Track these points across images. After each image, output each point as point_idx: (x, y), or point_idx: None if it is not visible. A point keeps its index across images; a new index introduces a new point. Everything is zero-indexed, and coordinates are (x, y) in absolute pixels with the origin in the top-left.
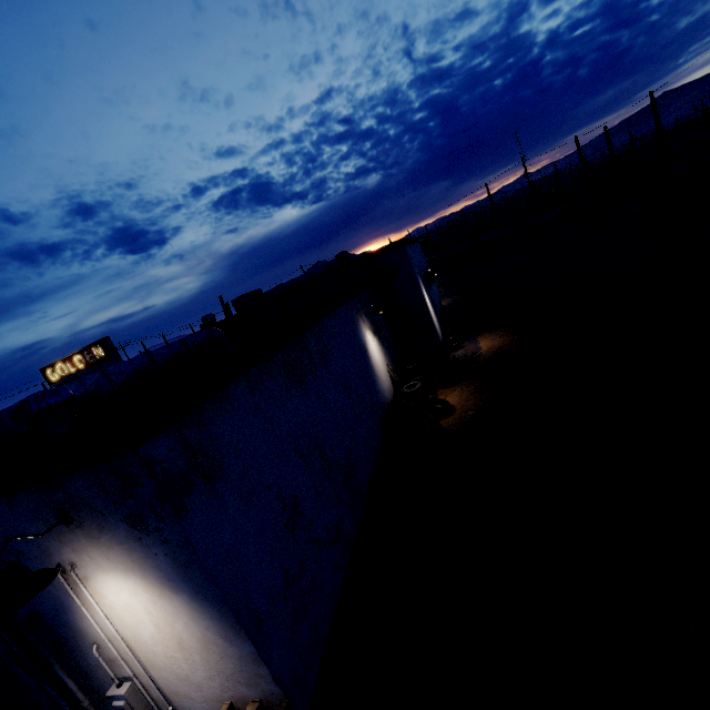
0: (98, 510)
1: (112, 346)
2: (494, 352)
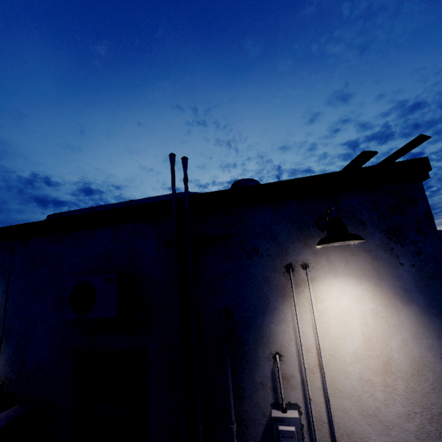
0: (360, 221)
1: None
2: None
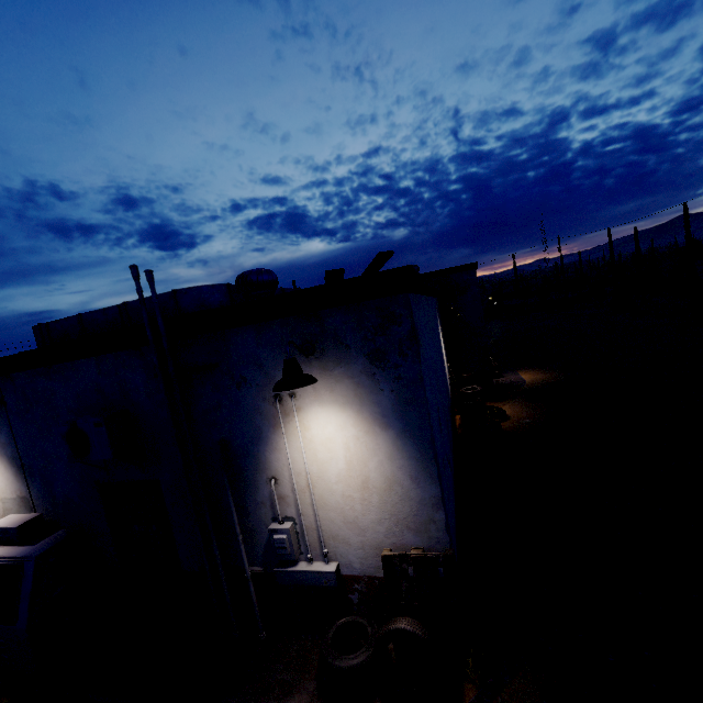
0: (345, 344)
1: None
2: (539, 382)
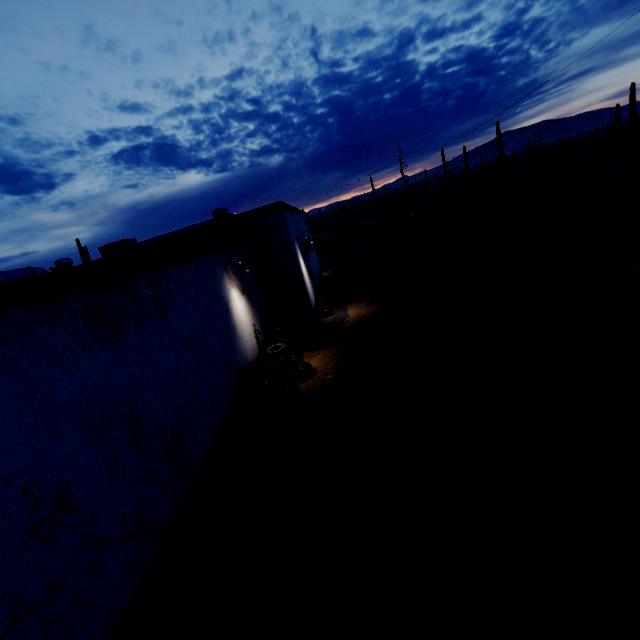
0: None
1: None
2: (359, 319)
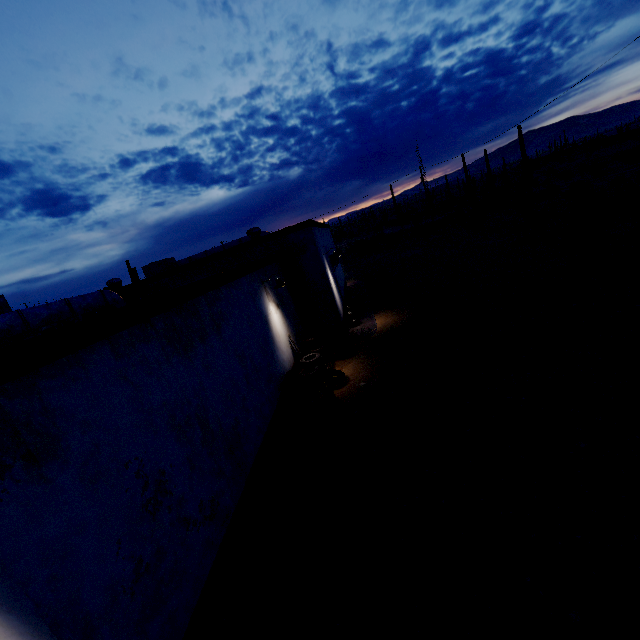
0: None
1: (6, 305)
2: (387, 329)
